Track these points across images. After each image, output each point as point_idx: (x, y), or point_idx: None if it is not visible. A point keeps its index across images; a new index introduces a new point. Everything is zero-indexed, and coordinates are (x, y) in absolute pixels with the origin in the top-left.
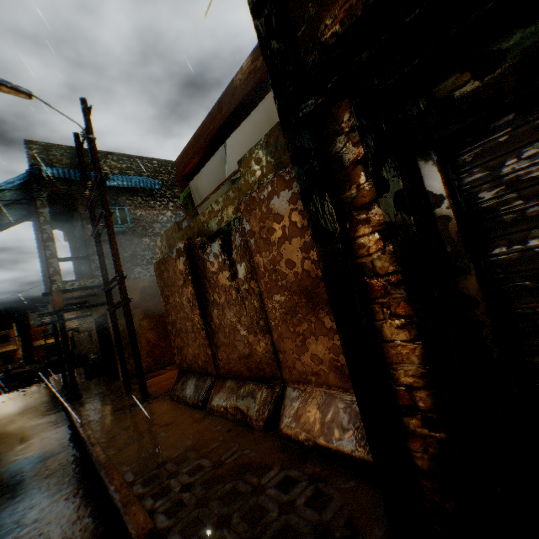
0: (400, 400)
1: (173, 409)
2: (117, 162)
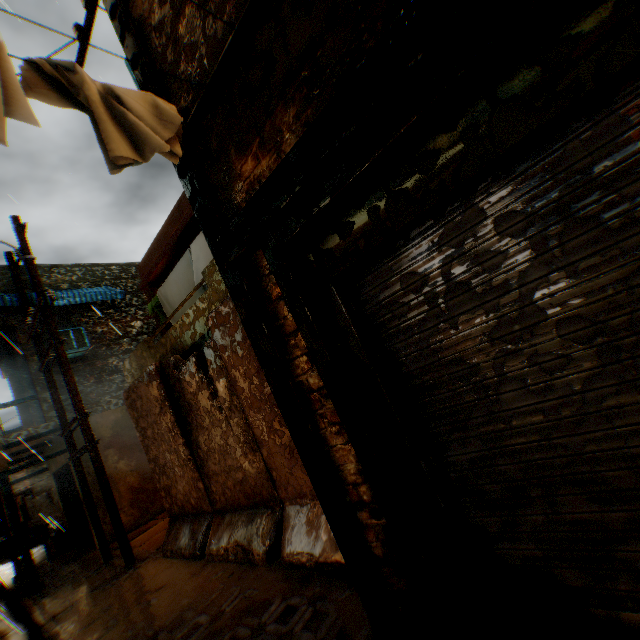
0: (352, 497)
1: (167, 567)
2: (66, 275)
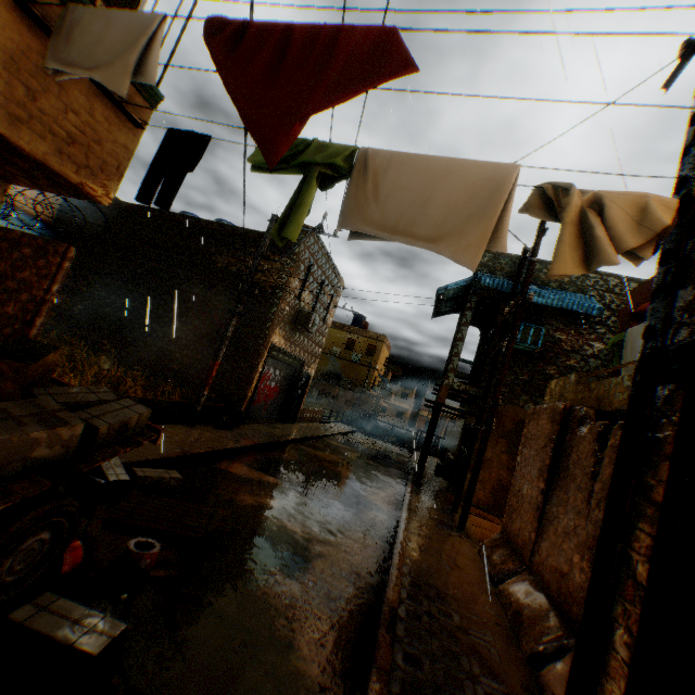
0: None
1: (472, 559)
2: None
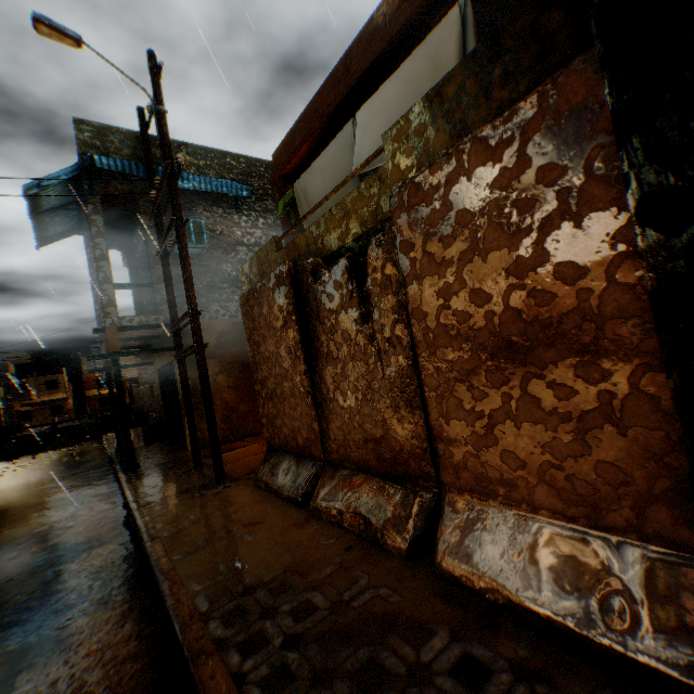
0: None
1: (260, 501)
2: (193, 158)
